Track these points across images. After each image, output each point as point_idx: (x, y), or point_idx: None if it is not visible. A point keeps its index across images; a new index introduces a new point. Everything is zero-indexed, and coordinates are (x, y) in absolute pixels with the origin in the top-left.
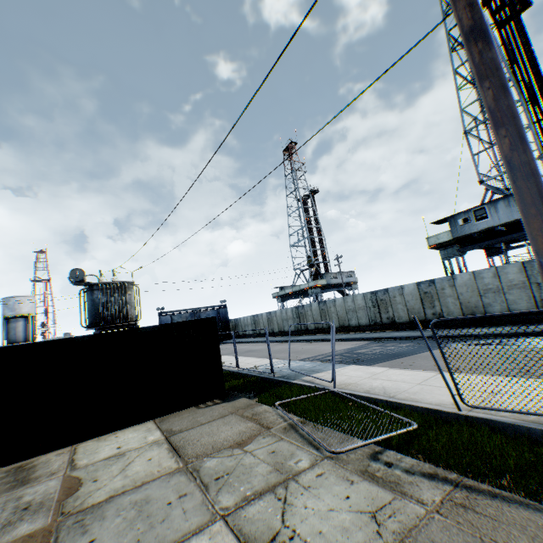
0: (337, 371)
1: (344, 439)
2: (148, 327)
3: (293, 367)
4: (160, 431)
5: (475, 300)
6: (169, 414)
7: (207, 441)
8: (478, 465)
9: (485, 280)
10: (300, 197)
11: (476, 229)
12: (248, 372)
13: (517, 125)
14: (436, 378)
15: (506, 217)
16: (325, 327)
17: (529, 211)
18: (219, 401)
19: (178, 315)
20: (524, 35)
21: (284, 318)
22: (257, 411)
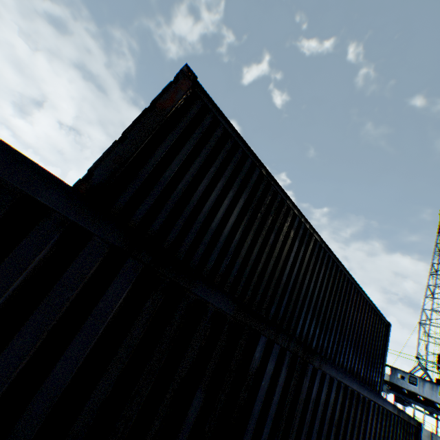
0: None
1: None
2: None
3: None
4: None
5: None
6: None
7: None
8: None
9: None
10: None
11: (406, 387)
12: None
13: None
14: None
15: (427, 394)
16: None
17: None
18: None
19: None
20: None
21: None
22: None
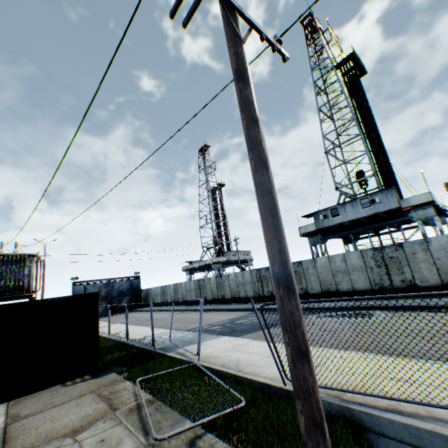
0: (210, 342)
1: (176, 420)
2: (20, 303)
3: (176, 338)
4: (6, 416)
5: (330, 279)
6: (30, 394)
7: (45, 428)
8: (275, 447)
9: (337, 263)
10: (210, 188)
11: (332, 223)
12: (135, 342)
13: (260, 151)
14: (282, 350)
15: (352, 216)
16: (220, 298)
17: (264, 225)
18: (88, 377)
19: (92, 284)
20: (363, 91)
21: (188, 289)
22: (116, 389)
